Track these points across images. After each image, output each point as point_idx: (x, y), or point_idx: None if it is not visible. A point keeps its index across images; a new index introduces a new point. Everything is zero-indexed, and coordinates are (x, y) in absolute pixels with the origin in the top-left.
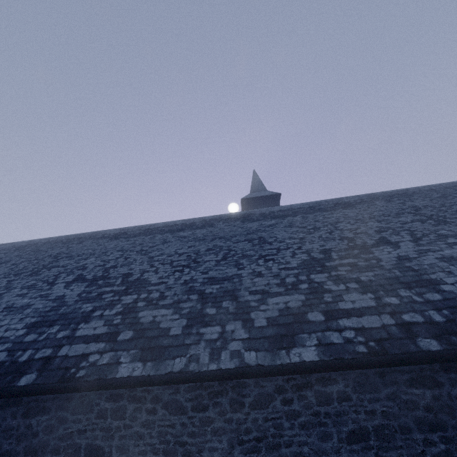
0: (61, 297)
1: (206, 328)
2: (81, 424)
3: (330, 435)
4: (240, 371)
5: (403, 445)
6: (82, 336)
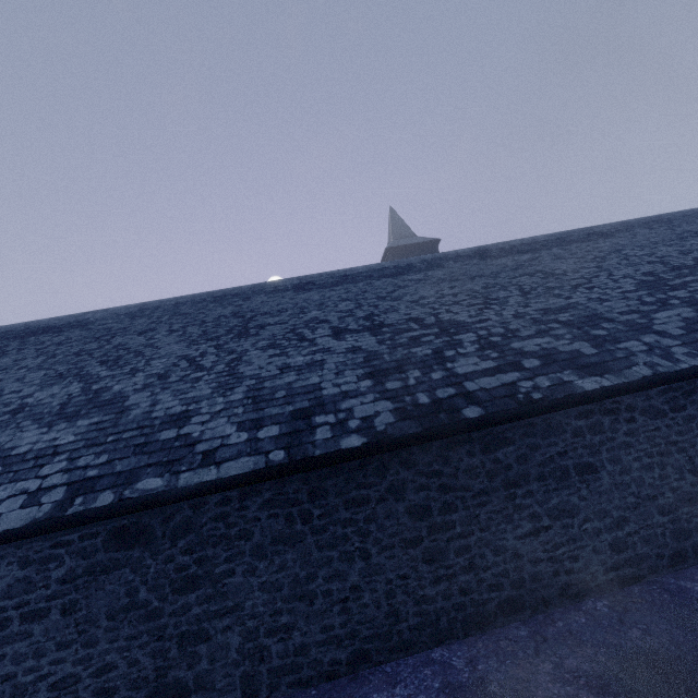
0: (355, 348)
1: (620, 344)
2: (558, 447)
3: None
4: None
5: None
6: (471, 372)
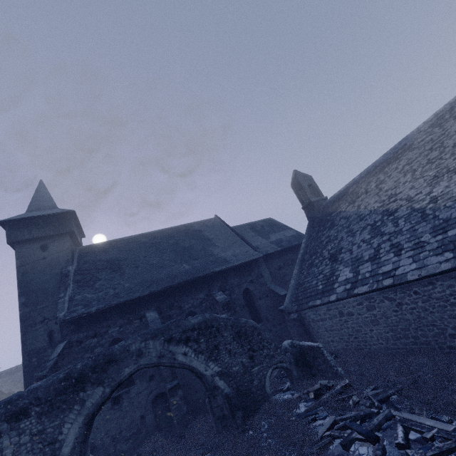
0: None
1: None
2: None
3: None
4: None
5: None
6: None
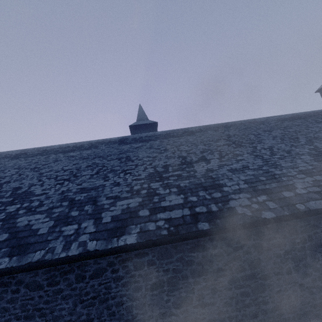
0: None
1: (67, 226)
2: None
3: (141, 287)
4: (82, 256)
5: (183, 286)
6: None
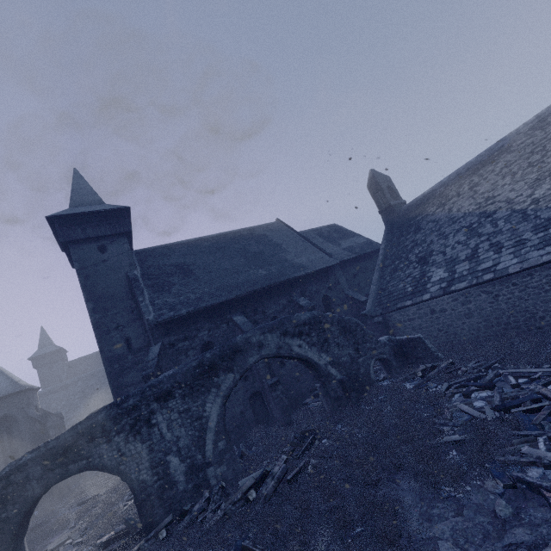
0: None
1: None
2: None
3: None
4: None
5: None
6: None
